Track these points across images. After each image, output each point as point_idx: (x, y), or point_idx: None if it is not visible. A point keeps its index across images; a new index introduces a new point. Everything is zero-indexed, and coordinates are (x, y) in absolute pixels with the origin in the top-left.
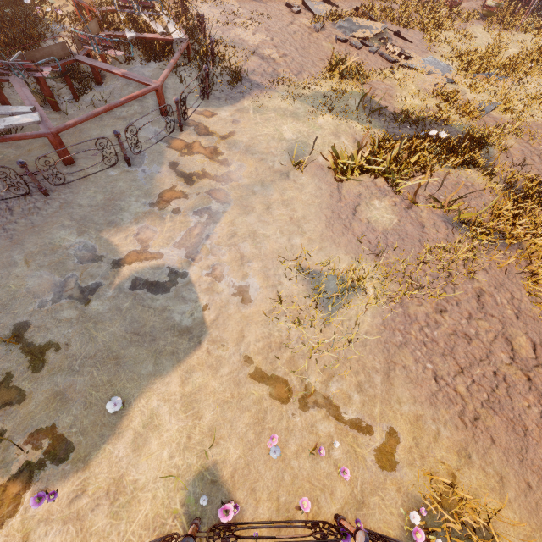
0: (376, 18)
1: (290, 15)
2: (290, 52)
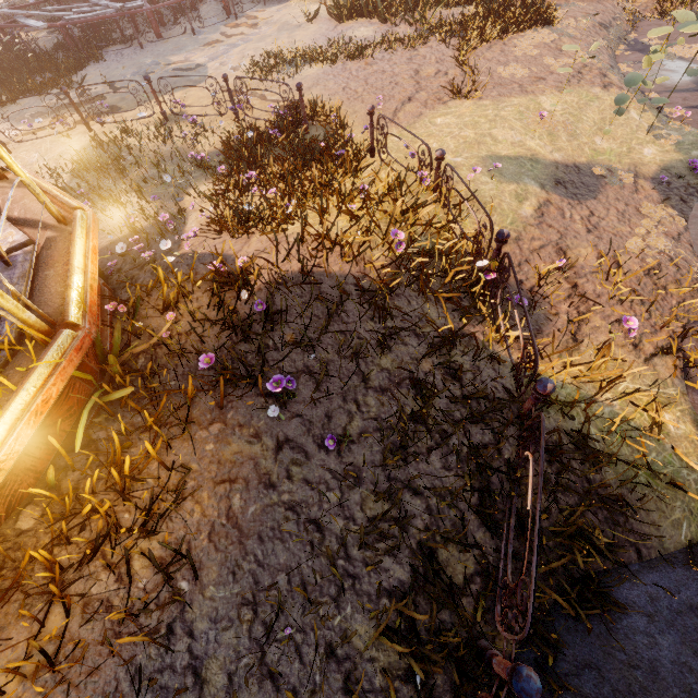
0: None
1: None
2: None
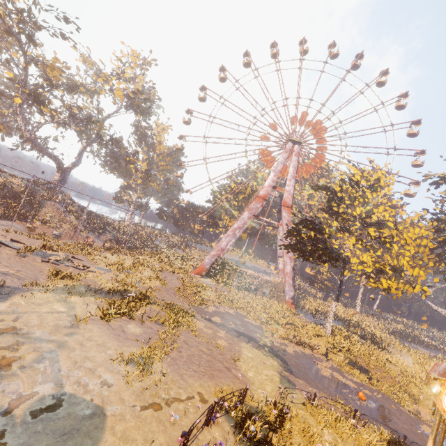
0: (58, 250)
1: None
2: (21, 269)
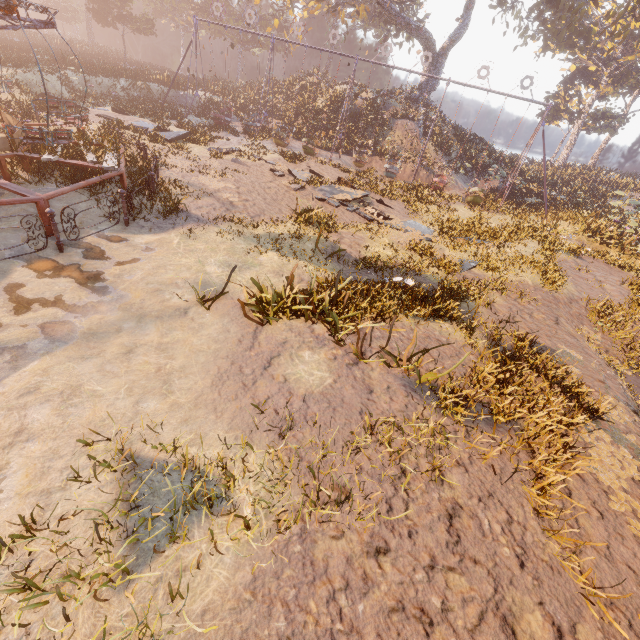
0: (359, 187)
1: (272, 177)
2: (253, 199)
